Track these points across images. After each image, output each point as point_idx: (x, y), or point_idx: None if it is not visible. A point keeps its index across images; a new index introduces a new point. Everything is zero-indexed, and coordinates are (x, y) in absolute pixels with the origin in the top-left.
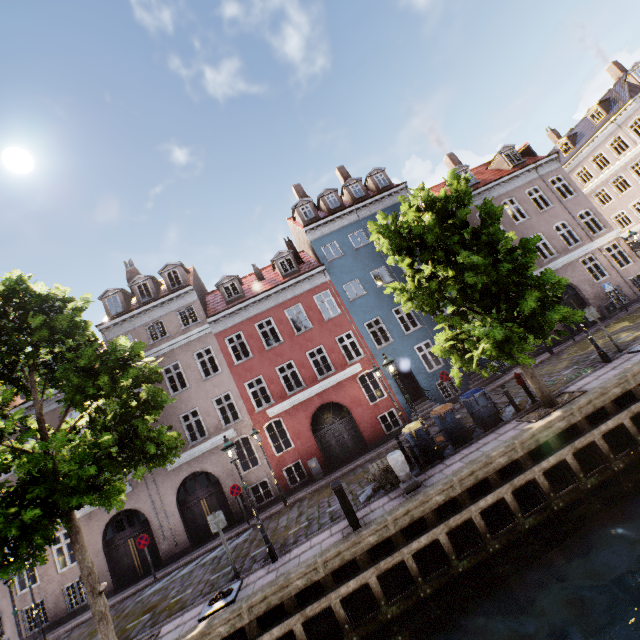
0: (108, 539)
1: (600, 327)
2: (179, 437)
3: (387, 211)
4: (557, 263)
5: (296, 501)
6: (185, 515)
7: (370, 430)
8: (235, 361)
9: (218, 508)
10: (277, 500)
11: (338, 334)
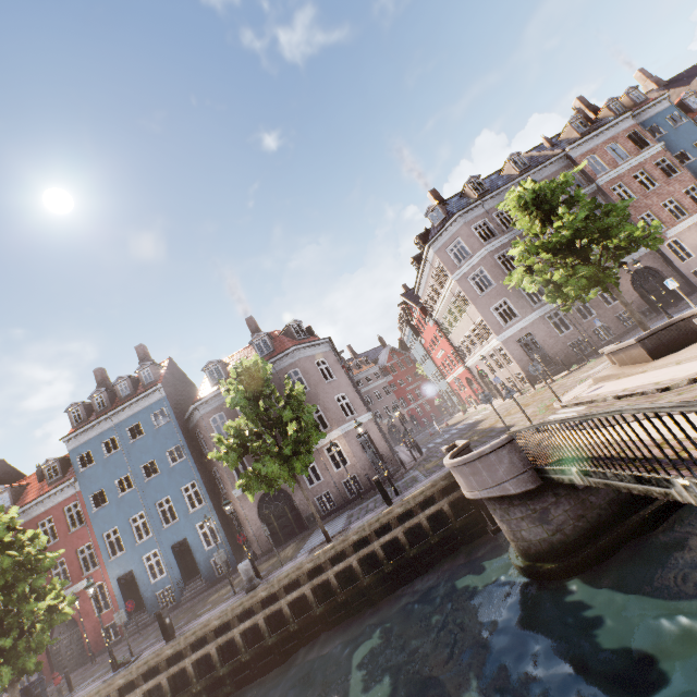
0: None
1: (279, 549)
2: None
3: (141, 414)
4: None
5: None
6: None
7: (93, 642)
8: None
9: None
10: None
11: (79, 546)
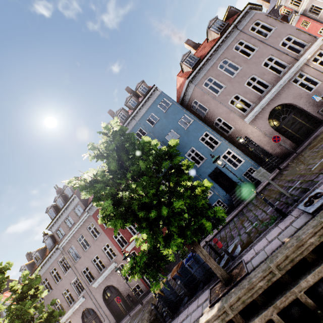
0: (85, 321)
1: (317, 134)
2: (53, 311)
3: (150, 109)
4: (271, 93)
5: (146, 302)
6: (110, 306)
7: None
8: (105, 226)
9: (122, 301)
10: (146, 294)
11: None
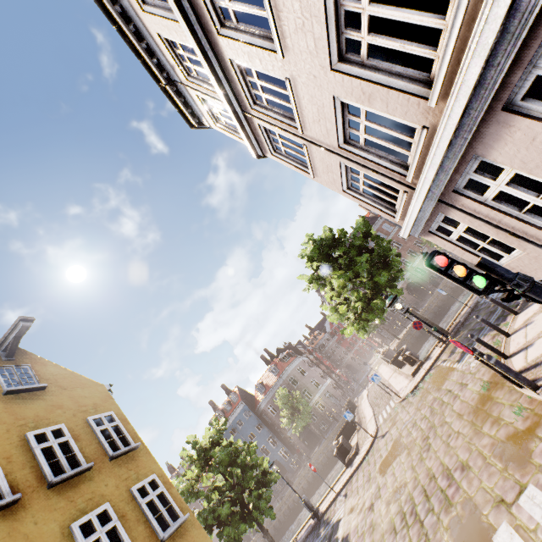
0: None
1: (313, 450)
2: None
3: (239, 415)
4: None
5: None
6: None
7: None
8: None
9: None
10: None
11: None
